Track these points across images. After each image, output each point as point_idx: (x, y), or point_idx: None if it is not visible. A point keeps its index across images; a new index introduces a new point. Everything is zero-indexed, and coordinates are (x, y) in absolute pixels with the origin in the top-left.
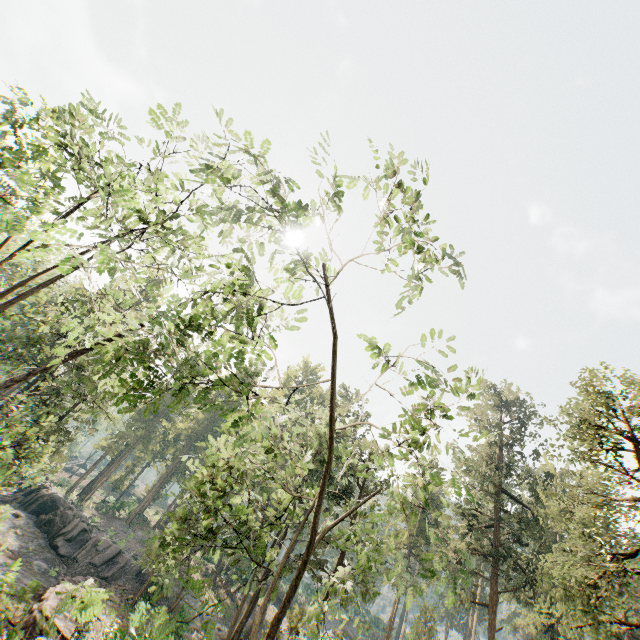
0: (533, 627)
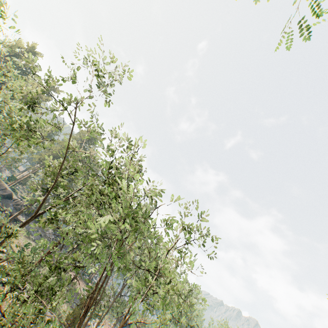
0: None
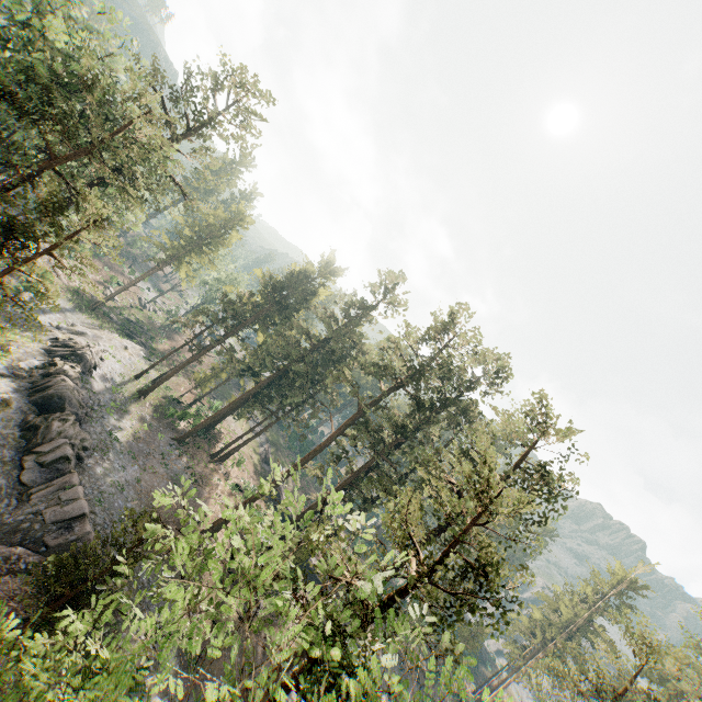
0: None
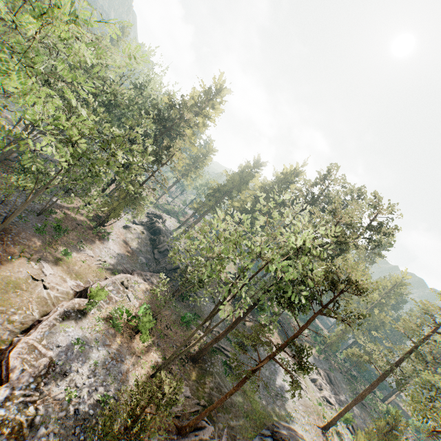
0: None
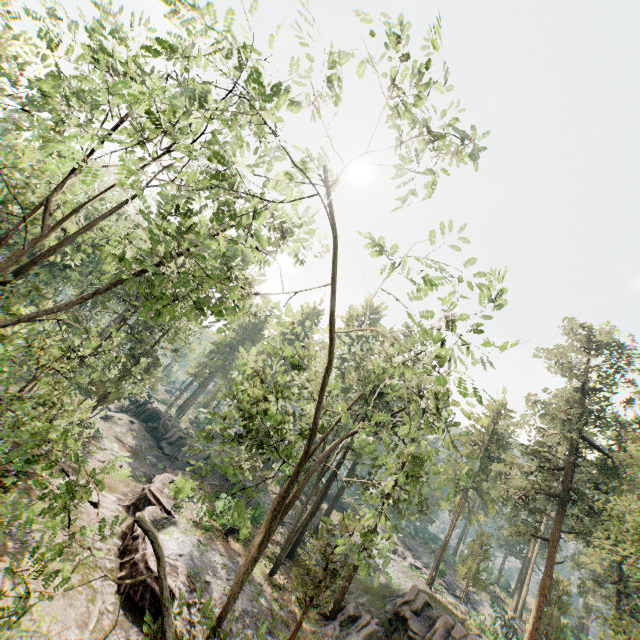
0: (599, 567)
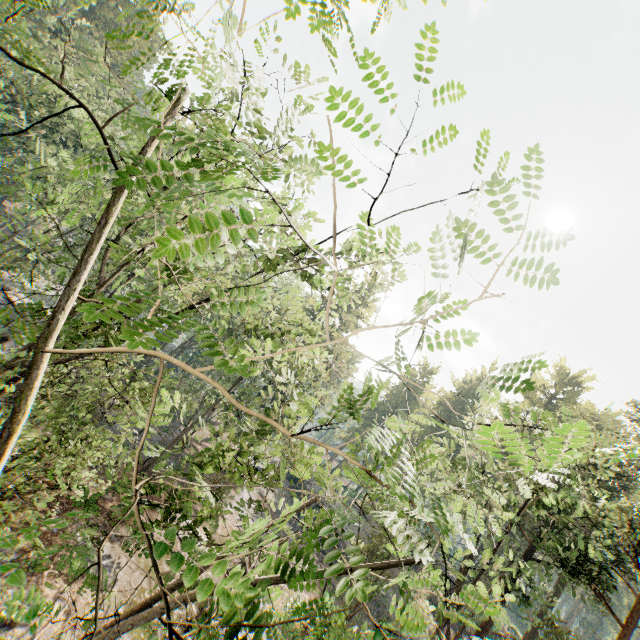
0: None
